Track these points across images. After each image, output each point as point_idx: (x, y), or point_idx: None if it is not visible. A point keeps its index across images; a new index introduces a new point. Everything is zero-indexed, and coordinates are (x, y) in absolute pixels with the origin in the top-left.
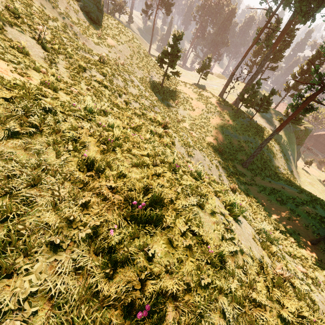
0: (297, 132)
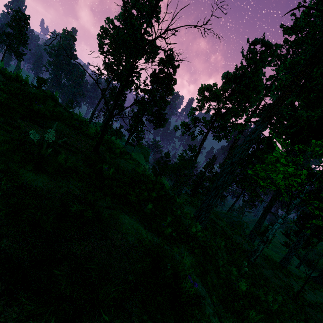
0: (143, 153)
